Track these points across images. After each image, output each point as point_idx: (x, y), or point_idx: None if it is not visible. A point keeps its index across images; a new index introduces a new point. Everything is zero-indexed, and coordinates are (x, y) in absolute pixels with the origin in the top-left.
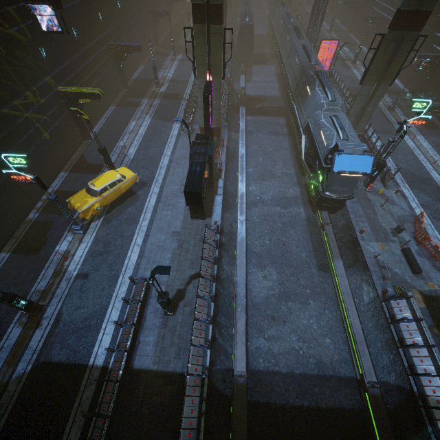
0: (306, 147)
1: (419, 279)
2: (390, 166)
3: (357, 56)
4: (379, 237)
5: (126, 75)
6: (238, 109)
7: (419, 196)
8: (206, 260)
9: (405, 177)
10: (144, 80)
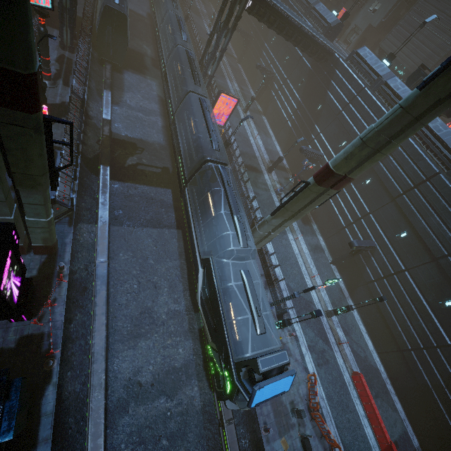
0: (205, 293)
1: None
2: (282, 287)
3: (249, 107)
4: (282, 426)
5: None
6: (98, 164)
7: (307, 334)
8: None
9: (295, 303)
10: None
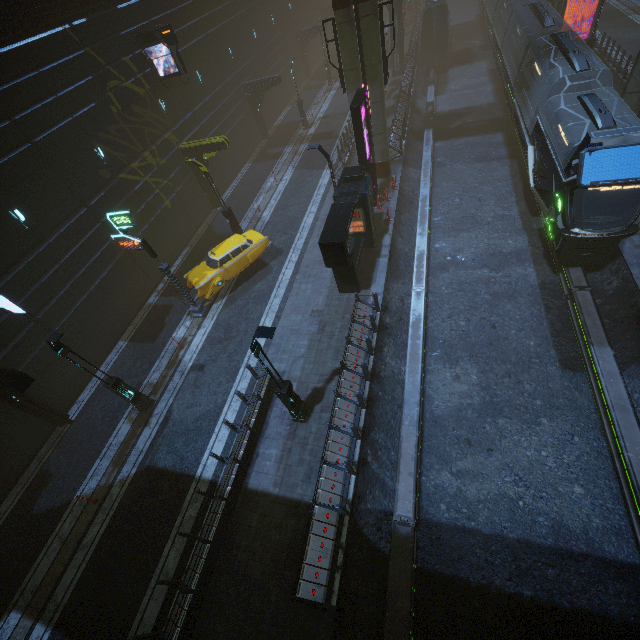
0: (536, 163)
1: None
2: None
3: None
4: None
5: (266, 122)
6: (423, 135)
7: None
8: (356, 347)
9: None
10: (289, 124)
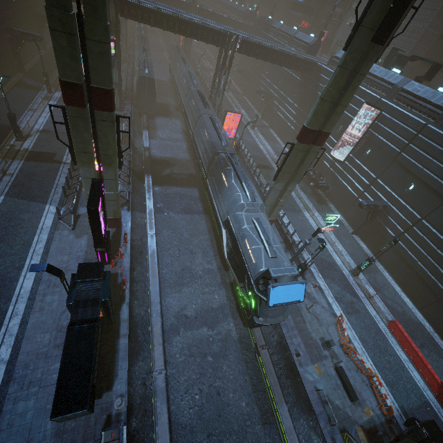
0: (229, 246)
1: (356, 407)
2: (302, 251)
3: (255, 123)
4: (314, 355)
5: None
6: (143, 176)
7: (332, 287)
8: None
9: (316, 264)
10: None
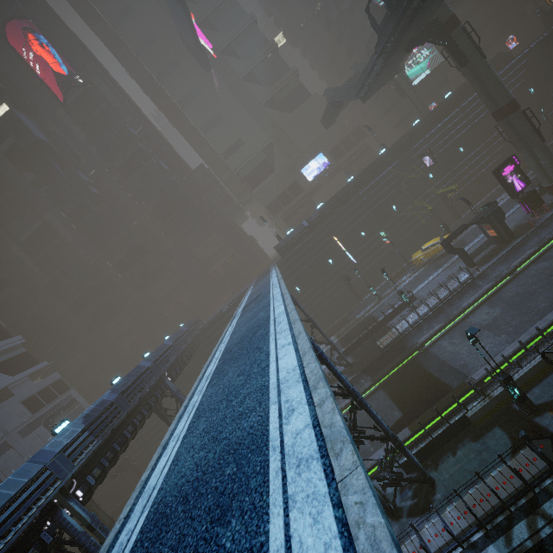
0: None
1: None
2: None
3: None
4: None
5: None
6: None
7: None
8: (445, 289)
9: None
10: None
